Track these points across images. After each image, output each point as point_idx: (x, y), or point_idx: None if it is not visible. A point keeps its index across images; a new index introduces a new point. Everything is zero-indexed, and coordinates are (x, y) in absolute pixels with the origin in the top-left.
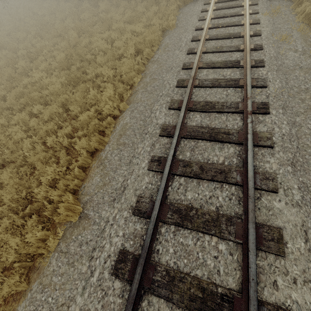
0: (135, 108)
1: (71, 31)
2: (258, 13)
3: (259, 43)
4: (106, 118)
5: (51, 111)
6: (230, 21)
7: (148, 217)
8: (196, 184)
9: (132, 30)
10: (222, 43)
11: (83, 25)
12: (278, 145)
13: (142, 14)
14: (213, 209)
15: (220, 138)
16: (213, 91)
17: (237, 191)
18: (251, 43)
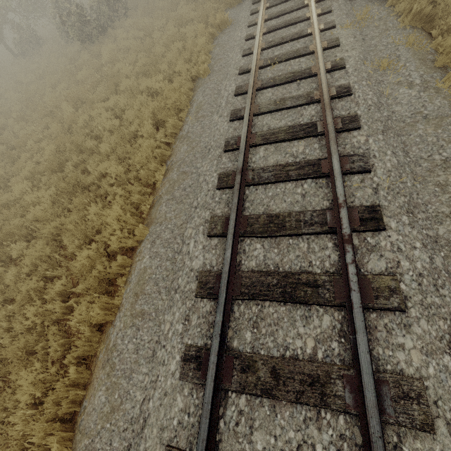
0: (158, 235)
1: (64, 104)
2: (334, 27)
3: (344, 84)
4: (119, 251)
5: (33, 256)
6: (292, 50)
7: None
8: (269, 413)
9: (149, 86)
10: (283, 91)
11: (81, 92)
12: (415, 303)
13: (162, 58)
14: None
15: (301, 297)
16: (278, 189)
17: (350, 428)
18: (331, 83)
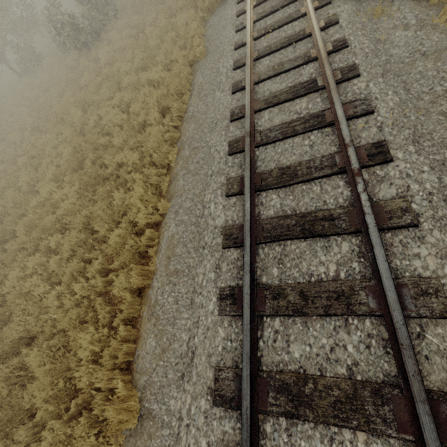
0: (179, 205)
1: (72, 109)
2: None
3: (339, 38)
4: (145, 228)
5: (70, 242)
6: (284, 16)
7: (239, 409)
8: (302, 328)
9: (149, 79)
10: (280, 56)
11: (86, 96)
12: (426, 218)
13: (157, 50)
14: (342, 372)
15: (320, 231)
16: (286, 144)
17: (376, 327)
18: (326, 40)
